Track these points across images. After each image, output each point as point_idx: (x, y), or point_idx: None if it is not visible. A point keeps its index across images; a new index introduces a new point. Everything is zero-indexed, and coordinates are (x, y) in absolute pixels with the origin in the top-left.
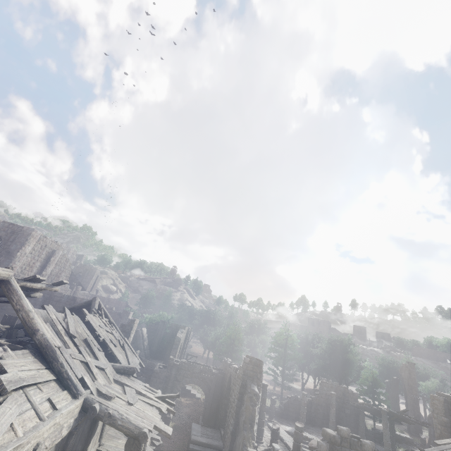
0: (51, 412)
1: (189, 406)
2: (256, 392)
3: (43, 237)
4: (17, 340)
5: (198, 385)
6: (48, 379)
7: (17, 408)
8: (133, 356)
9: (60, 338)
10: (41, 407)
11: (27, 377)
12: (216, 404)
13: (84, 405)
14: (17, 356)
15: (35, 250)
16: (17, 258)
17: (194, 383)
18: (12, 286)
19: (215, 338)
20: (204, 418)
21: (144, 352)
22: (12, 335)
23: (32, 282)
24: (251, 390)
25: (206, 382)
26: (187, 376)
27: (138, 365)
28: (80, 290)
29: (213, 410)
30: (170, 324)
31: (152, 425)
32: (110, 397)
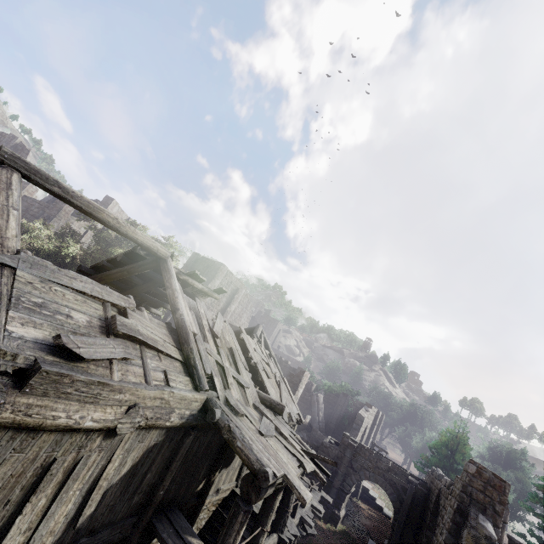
0: (162, 385)
1: (371, 519)
2: (491, 533)
3: (229, 273)
4: None
5: (383, 488)
6: (173, 355)
7: (122, 352)
8: (290, 401)
9: (201, 330)
10: (153, 373)
11: (147, 335)
12: (412, 531)
13: (206, 405)
14: (151, 321)
15: (222, 285)
16: None
17: (376, 483)
18: (167, 265)
19: (421, 444)
20: (389, 543)
21: (318, 424)
22: None
23: (194, 280)
24: (479, 525)
25: (397, 490)
26: (367, 468)
27: (294, 414)
28: None
29: (405, 539)
30: (354, 400)
31: (281, 472)
32: (237, 411)
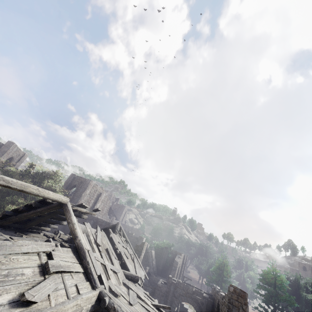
0: (76, 295)
1: None
2: None
3: (95, 185)
4: (74, 245)
5: (191, 304)
6: (78, 271)
7: (54, 285)
8: (140, 268)
9: (90, 245)
10: (70, 289)
11: (64, 265)
12: None
13: (99, 296)
14: (63, 251)
15: (91, 192)
16: (82, 197)
17: (188, 302)
18: (68, 207)
19: (207, 267)
20: None
21: (152, 269)
22: (72, 241)
23: (81, 208)
24: None
25: (198, 304)
26: (182, 295)
27: (143, 276)
28: (115, 220)
29: None
30: (171, 250)
31: None
32: (117, 294)
